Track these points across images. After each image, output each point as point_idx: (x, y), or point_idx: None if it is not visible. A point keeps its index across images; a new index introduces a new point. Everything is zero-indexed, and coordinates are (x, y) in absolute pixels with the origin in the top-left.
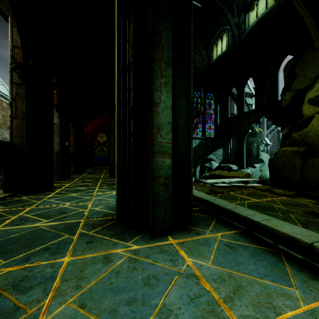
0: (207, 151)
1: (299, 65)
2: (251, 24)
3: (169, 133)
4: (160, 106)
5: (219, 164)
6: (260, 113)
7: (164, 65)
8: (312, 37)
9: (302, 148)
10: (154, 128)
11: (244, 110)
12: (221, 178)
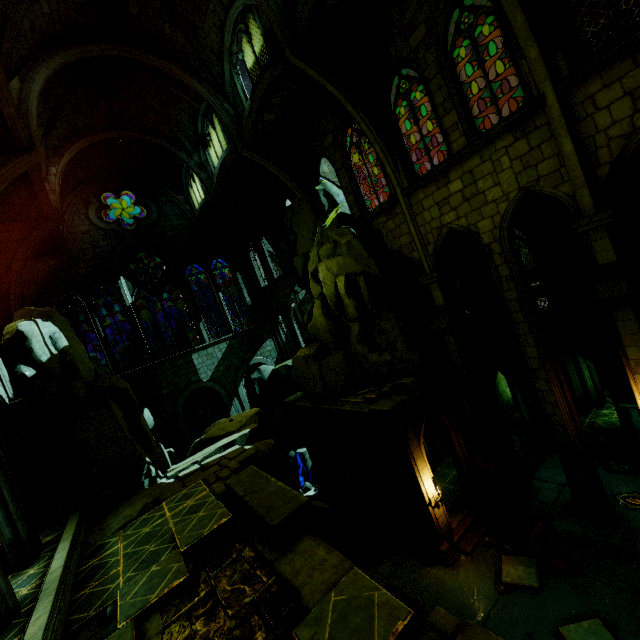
0: (247, 353)
1: (294, 221)
2: (216, 168)
3: None
4: None
5: (274, 365)
6: (291, 280)
7: None
8: (289, 186)
9: (313, 349)
10: None
11: (275, 276)
12: (211, 443)
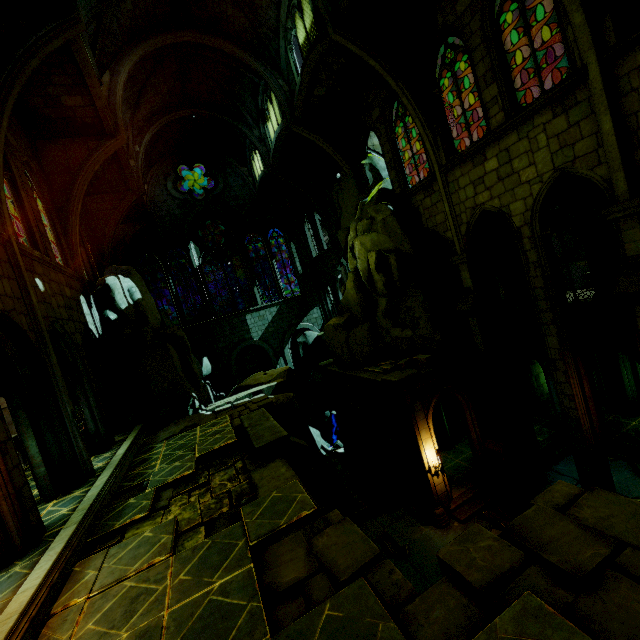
0: (294, 319)
1: (340, 195)
2: (272, 142)
3: (40, 456)
4: (31, 447)
5: (319, 332)
6: (338, 253)
7: (27, 428)
8: (337, 161)
9: (343, 320)
10: (31, 458)
11: (324, 247)
12: (245, 390)
